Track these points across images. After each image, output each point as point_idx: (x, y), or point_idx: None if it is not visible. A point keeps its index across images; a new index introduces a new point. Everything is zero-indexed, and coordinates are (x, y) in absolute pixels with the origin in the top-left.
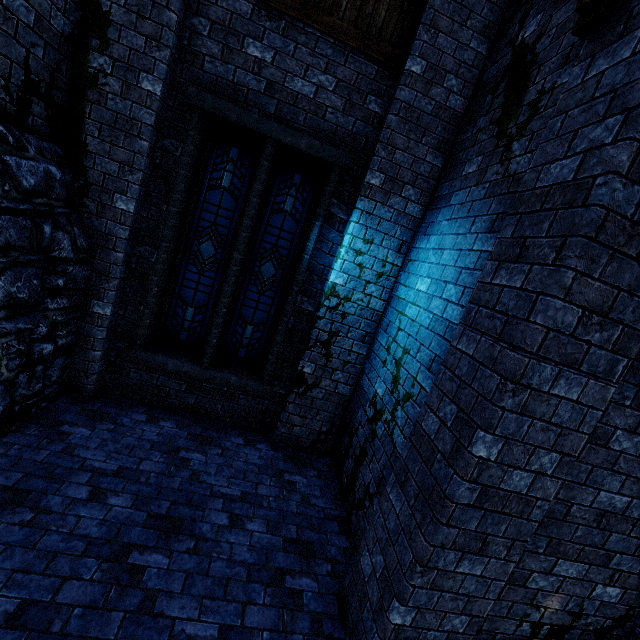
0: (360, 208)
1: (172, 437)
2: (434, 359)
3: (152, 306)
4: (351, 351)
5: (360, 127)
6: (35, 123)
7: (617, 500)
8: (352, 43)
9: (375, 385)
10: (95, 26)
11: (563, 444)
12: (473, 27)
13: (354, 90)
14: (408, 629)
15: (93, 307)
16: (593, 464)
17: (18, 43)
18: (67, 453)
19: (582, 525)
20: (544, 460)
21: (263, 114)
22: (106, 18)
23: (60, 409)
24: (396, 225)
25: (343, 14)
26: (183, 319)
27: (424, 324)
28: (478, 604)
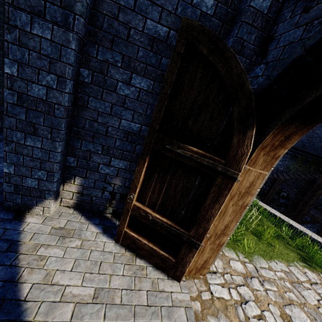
0: None
1: None
2: None
3: None
4: None
5: None
6: None
7: (133, 126)
8: None
9: None
10: None
11: (55, 69)
12: None
13: None
14: (14, 176)
15: None
16: (112, 103)
17: None
18: None
19: (118, 139)
20: (48, 79)
21: None
22: None
23: None
24: None
25: None
26: None
27: None
28: (48, 165)
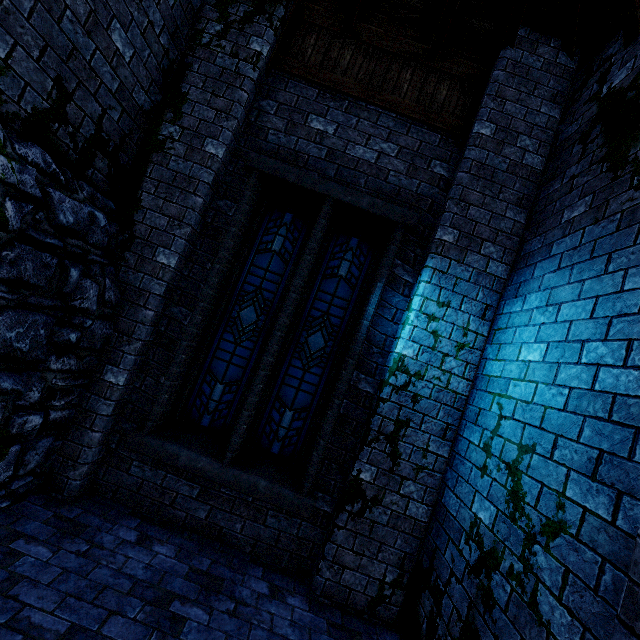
0: (431, 266)
1: (165, 573)
2: (600, 458)
3: (175, 377)
4: (427, 450)
5: (425, 188)
6: (94, 176)
7: None
8: (414, 116)
9: (472, 505)
10: (172, 103)
11: None
12: (541, 96)
13: (417, 155)
14: None
15: (105, 374)
16: None
17: (96, 101)
18: (1, 591)
19: None
20: None
21: (322, 177)
22: (183, 97)
23: (25, 513)
24: (477, 286)
25: (404, 94)
26: (209, 398)
27: (554, 404)
28: None
